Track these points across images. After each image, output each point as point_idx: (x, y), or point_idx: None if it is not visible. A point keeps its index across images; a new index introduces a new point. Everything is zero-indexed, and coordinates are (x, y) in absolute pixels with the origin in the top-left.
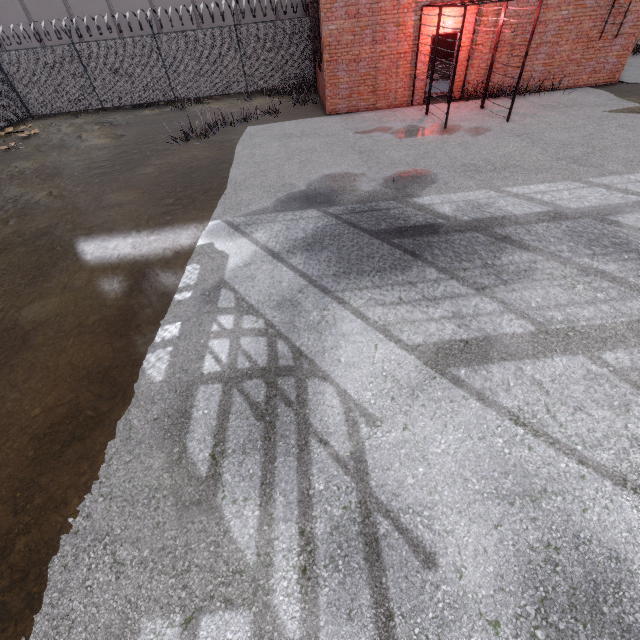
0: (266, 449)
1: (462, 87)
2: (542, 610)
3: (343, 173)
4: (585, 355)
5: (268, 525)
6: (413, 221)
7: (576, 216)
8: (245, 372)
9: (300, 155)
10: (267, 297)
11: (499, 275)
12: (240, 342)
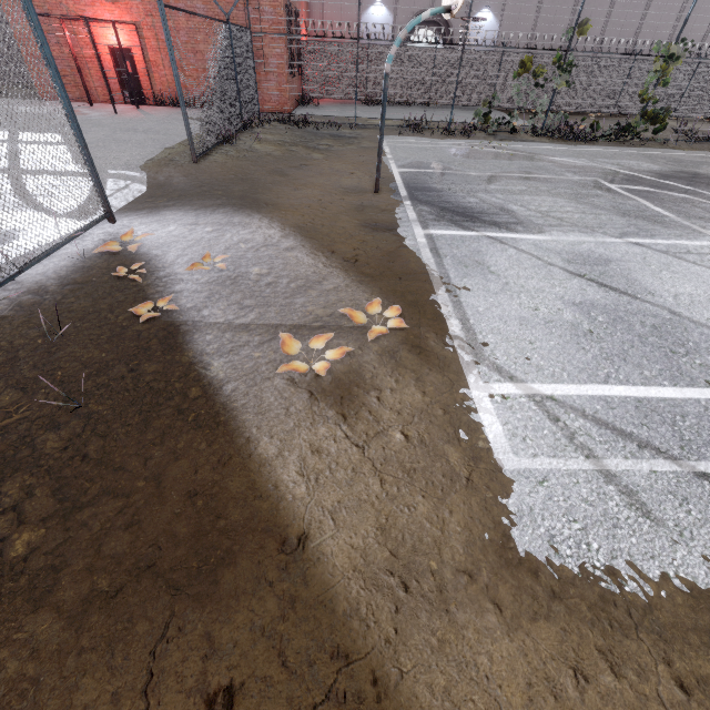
0: None
1: (154, 95)
2: None
3: None
4: None
5: None
6: None
7: None
8: None
9: None
10: None
11: None
12: None
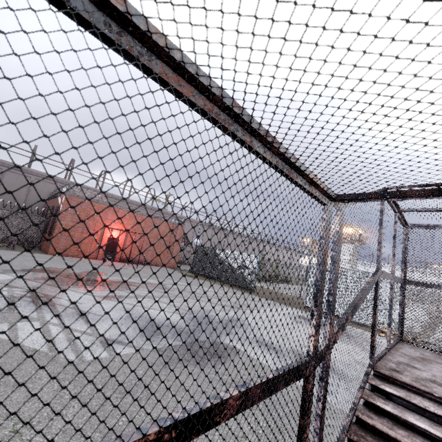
0: (36, 306)
1: (120, 257)
2: (129, 318)
3: (61, 267)
4: (149, 298)
5: (41, 313)
6: (96, 279)
7: (154, 284)
8: (20, 296)
9: (34, 261)
10: (26, 286)
11: (127, 289)
12: (14, 292)
